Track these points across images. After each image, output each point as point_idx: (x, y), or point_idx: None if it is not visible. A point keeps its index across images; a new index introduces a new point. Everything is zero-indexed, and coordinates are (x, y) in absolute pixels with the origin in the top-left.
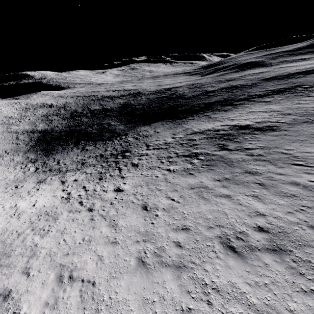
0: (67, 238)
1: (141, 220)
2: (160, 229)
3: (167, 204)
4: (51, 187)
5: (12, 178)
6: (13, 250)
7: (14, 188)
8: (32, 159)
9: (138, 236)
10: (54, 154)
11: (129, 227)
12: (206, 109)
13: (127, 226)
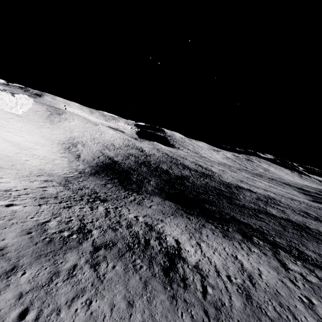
0: None
1: None
2: None
3: None
4: (34, 184)
5: (55, 172)
6: None
7: (38, 175)
8: (84, 171)
9: None
10: (93, 176)
11: None
12: (220, 221)
13: None
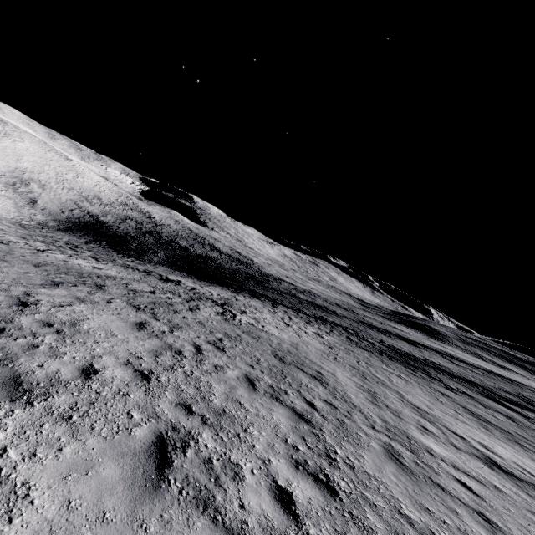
0: None
1: None
2: None
3: None
4: None
5: None
6: None
7: None
8: (47, 224)
9: None
10: (65, 232)
11: None
12: (236, 288)
13: None
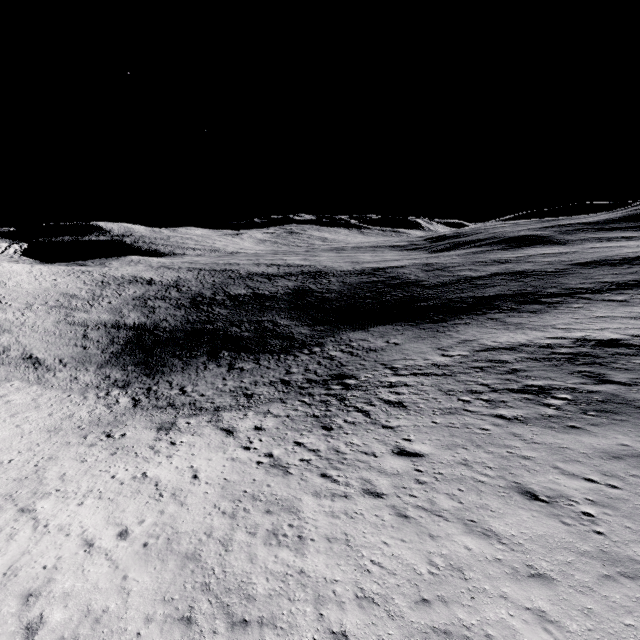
0: (381, 559)
1: (554, 523)
2: (638, 548)
3: (586, 490)
4: (206, 440)
5: (85, 416)
6: (244, 582)
7: (106, 437)
8: (118, 380)
9: (594, 564)
10: (167, 374)
11: (541, 540)
12: (484, 307)
13: (530, 536)
